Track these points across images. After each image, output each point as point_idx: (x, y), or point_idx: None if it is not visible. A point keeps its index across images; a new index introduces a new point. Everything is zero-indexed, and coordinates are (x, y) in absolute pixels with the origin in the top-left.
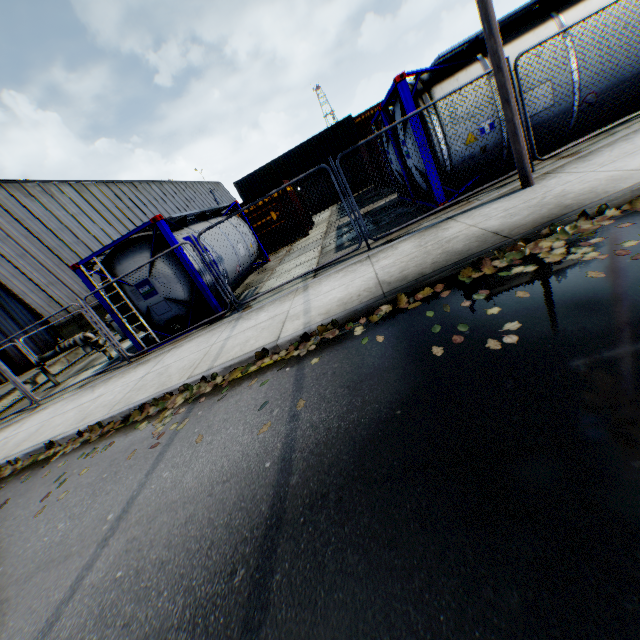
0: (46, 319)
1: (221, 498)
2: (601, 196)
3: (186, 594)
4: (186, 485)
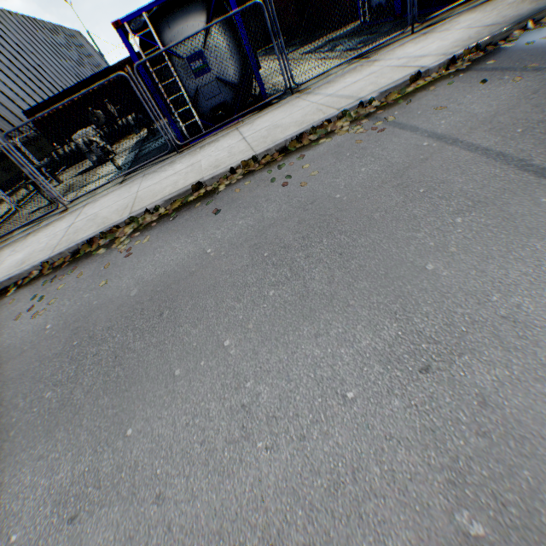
0: (83, 93)
1: None
2: None
3: None
4: (487, 111)
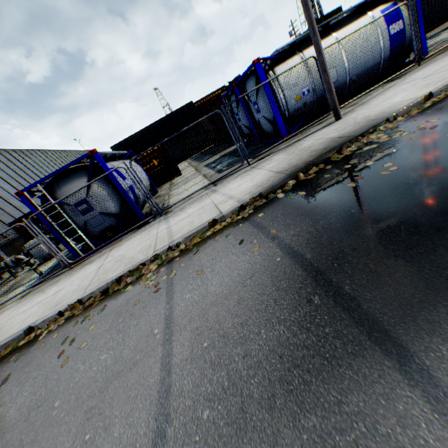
0: None
1: (257, 284)
2: (391, 112)
3: (282, 323)
4: (216, 292)
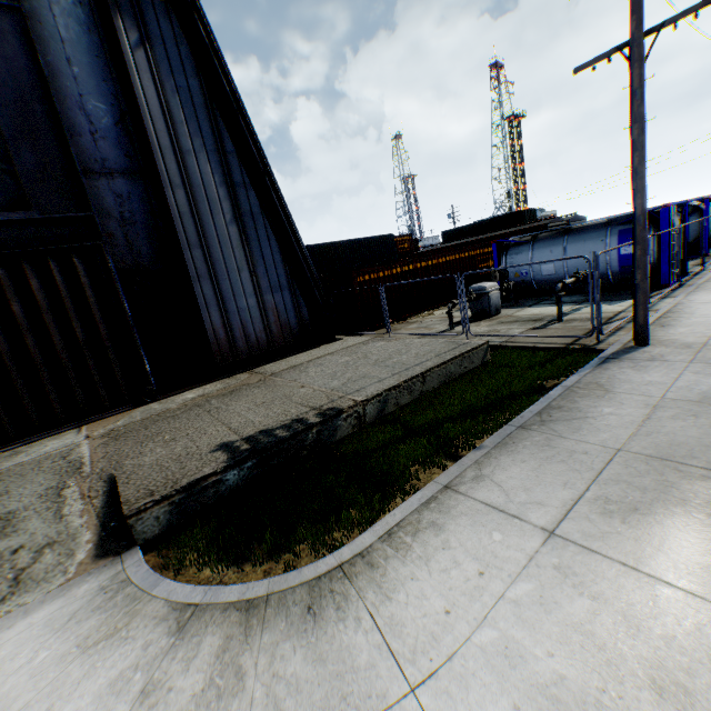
0: (669, 230)
1: None
2: None
3: None
4: None
